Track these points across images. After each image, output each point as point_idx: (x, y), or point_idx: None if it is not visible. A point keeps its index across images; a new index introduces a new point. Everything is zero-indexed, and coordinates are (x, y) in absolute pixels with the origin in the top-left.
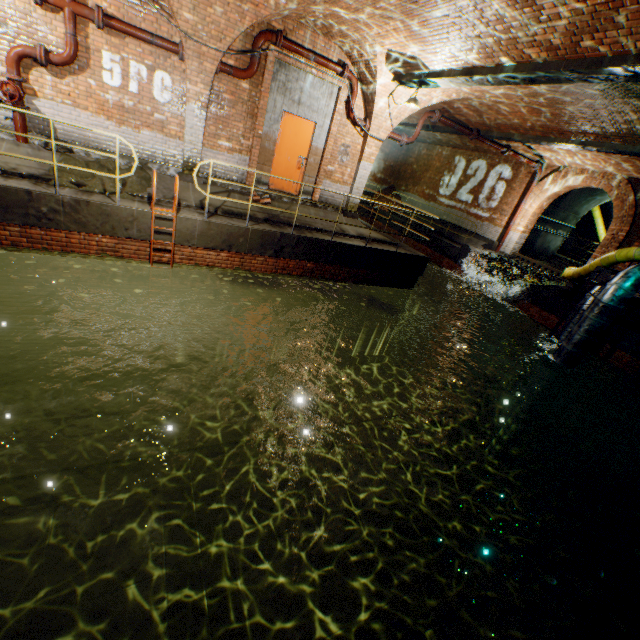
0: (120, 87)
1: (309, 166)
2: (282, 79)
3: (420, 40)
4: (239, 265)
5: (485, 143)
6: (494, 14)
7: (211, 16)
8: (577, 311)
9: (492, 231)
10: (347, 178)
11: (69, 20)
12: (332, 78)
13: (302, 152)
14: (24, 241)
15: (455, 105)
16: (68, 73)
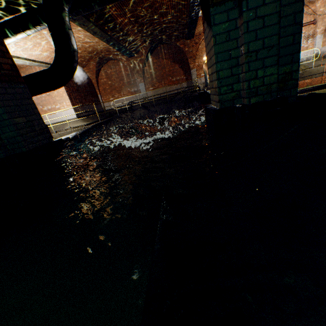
0: None
1: None
2: None
3: None
4: None
5: None
6: None
7: None
8: None
9: None
10: None
11: None
12: None
13: None
14: None
15: None
16: None
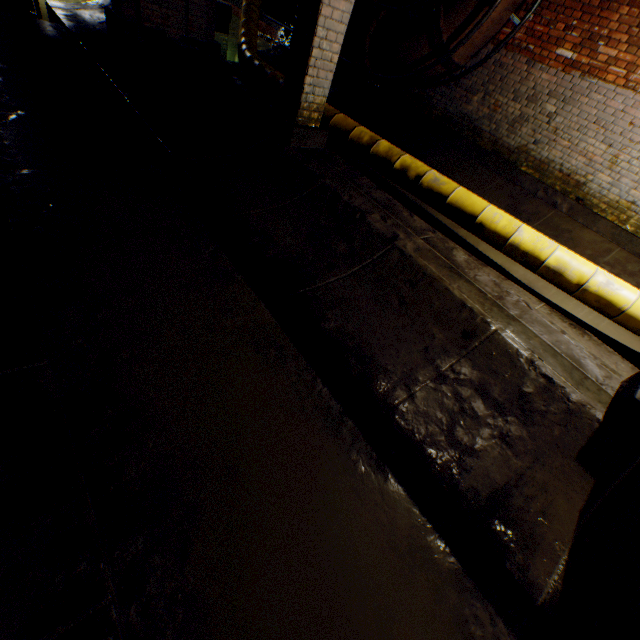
0: None
1: None
2: None
3: None
4: None
5: None
6: None
7: None
8: None
9: None
10: None
11: None
12: None
13: None
14: None
15: None
16: None
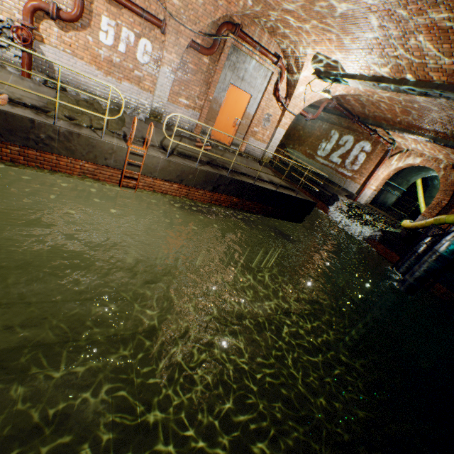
0: (111, 46)
1: (241, 126)
2: (233, 60)
3: (347, 50)
4: (185, 194)
5: (361, 126)
6: (417, 43)
7: (192, 4)
8: (413, 253)
9: (352, 186)
10: (266, 138)
11: None
12: (269, 65)
13: (238, 115)
14: (21, 159)
15: (347, 97)
16: (72, 28)
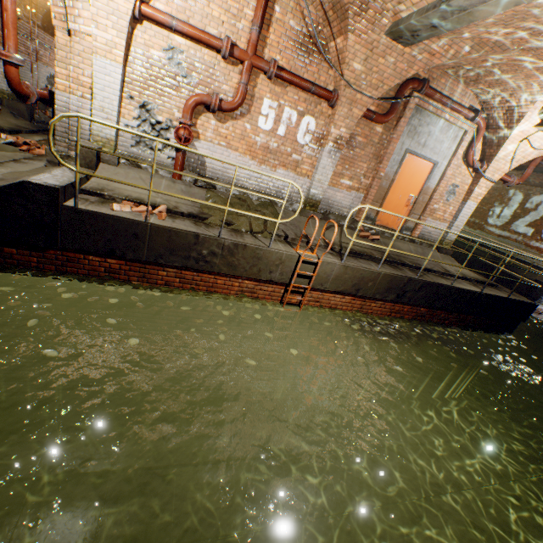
0: (270, 130)
1: (417, 204)
2: (414, 123)
3: None
4: (358, 307)
5: None
6: None
7: (378, 66)
8: None
9: None
10: (447, 215)
11: (246, 71)
12: (461, 122)
13: (413, 191)
14: (176, 281)
15: None
16: (230, 118)
